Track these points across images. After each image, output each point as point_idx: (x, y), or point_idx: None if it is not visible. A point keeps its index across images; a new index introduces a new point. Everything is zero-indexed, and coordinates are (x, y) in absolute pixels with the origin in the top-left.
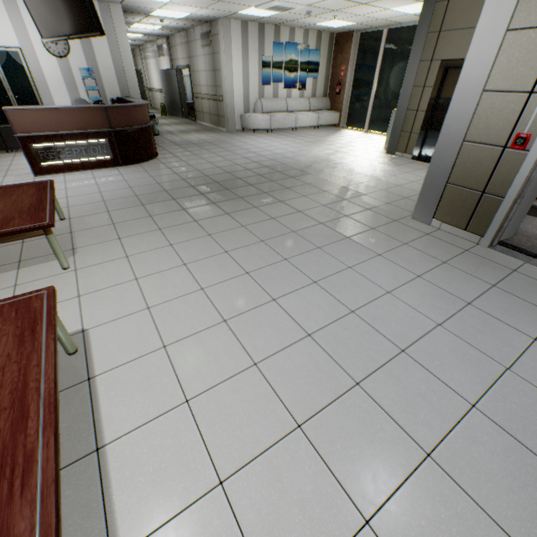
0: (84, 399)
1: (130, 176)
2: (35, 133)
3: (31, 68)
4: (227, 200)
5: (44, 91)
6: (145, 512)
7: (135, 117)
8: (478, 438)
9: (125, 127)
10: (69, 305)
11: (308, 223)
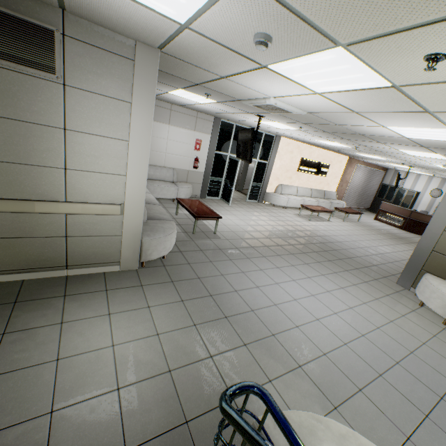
0: (323, 221)
1: (395, 230)
2: (383, 209)
3: (418, 197)
4: (401, 241)
5: (416, 205)
6: (316, 222)
7: (423, 218)
8: (341, 239)
9: (415, 219)
10: (335, 221)
11: (401, 248)
